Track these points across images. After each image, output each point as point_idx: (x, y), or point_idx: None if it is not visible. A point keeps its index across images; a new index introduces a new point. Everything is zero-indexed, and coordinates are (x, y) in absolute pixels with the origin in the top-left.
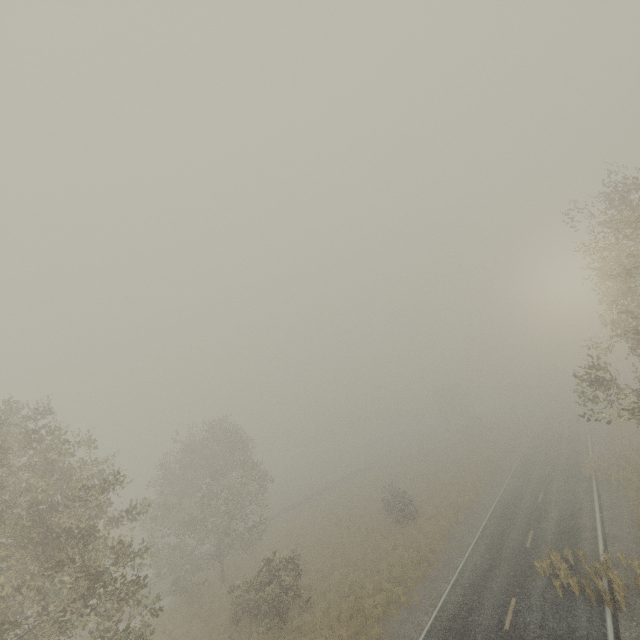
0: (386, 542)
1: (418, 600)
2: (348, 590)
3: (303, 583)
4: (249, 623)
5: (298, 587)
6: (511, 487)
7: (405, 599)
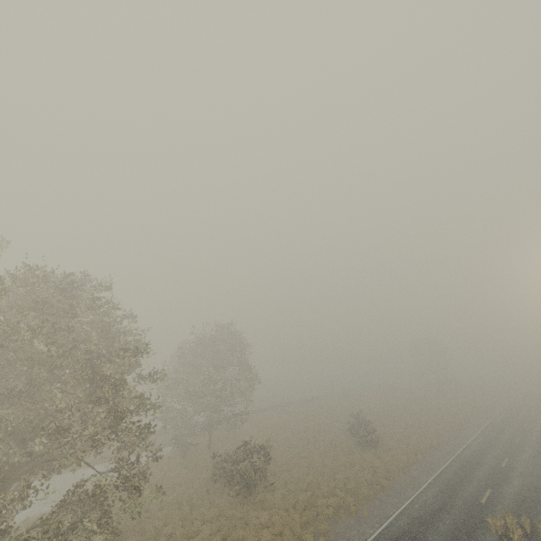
0: (346, 458)
1: (366, 514)
2: (306, 486)
3: (270, 469)
4: (223, 485)
5: (266, 471)
6: (475, 445)
7: (354, 509)
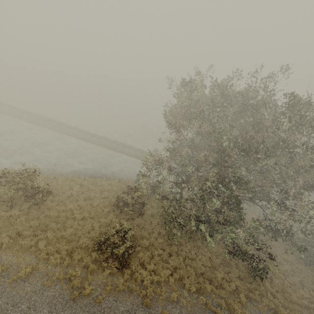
0: None
1: None
2: None
3: None
4: (284, 242)
5: None
6: None
7: None
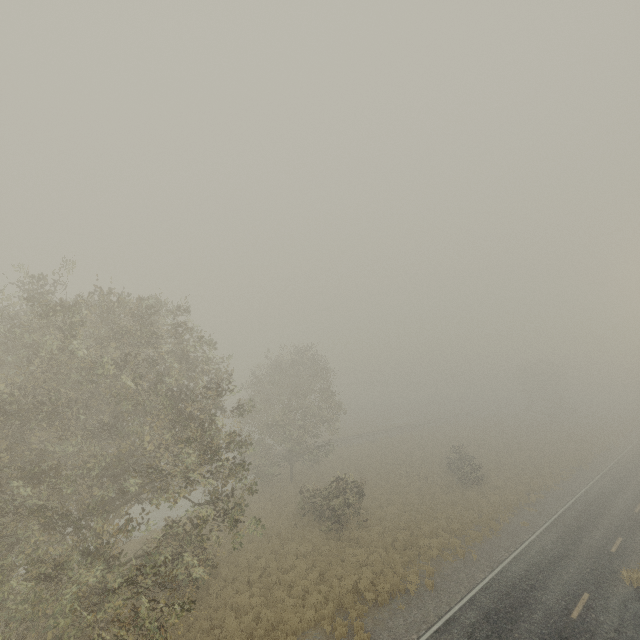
0: (445, 496)
1: (474, 557)
2: (403, 524)
3: (361, 504)
4: (312, 520)
5: (360, 507)
6: (600, 487)
7: (461, 552)
